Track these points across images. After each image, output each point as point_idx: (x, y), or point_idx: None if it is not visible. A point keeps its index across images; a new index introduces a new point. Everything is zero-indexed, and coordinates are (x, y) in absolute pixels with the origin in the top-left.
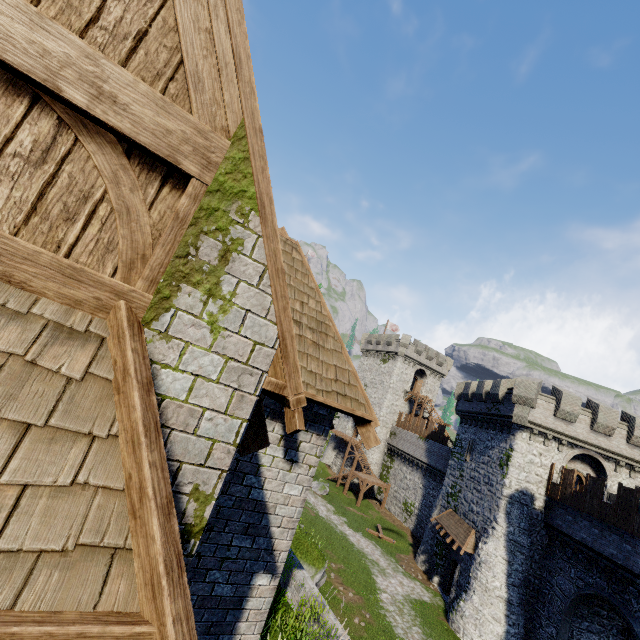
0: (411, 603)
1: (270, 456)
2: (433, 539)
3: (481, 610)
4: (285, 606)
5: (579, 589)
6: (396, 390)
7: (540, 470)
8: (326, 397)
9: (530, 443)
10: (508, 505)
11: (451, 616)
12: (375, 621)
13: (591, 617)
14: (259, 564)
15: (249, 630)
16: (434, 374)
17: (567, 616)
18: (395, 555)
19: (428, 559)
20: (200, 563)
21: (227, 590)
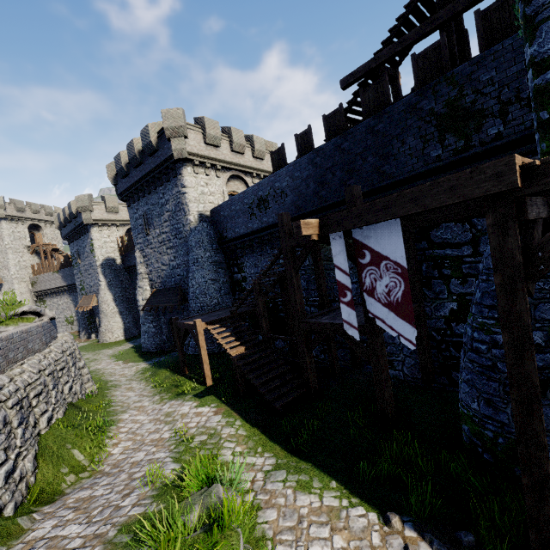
0: None
1: None
2: (85, 320)
3: (109, 324)
4: None
5: None
6: (16, 249)
7: (112, 244)
8: None
9: (101, 232)
10: (102, 269)
11: (99, 339)
12: None
13: None
14: None
15: None
16: (50, 224)
17: None
18: None
19: (86, 331)
20: None
21: None
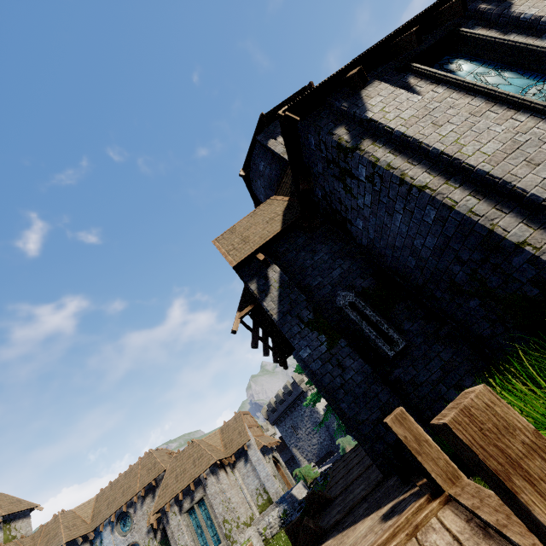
0: None
1: None
2: None
3: None
4: None
5: None
6: None
7: None
8: None
9: None
10: None
11: None
12: None
13: None
14: None
15: None
16: None
17: None
18: None
19: None
20: None
21: None
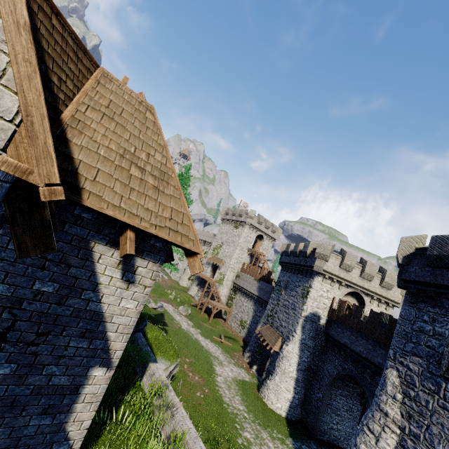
0: (237, 382)
1: (108, 276)
2: (256, 343)
3: (279, 385)
4: (137, 388)
5: (339, 371)
6: (242, 247)
7: (326, 301)
8: (159, 231)
9: (322, 284)
10: (304, 322)
11: (261, 389)
12: (211, 394)
13: (343, 387)
14: (95, 360)
15: (85, 409)
16: (269, 238)
17: (330, 387)
18: (230, 353)
19: (251, 355)
20: (37, 360)
21: (64, 380)
